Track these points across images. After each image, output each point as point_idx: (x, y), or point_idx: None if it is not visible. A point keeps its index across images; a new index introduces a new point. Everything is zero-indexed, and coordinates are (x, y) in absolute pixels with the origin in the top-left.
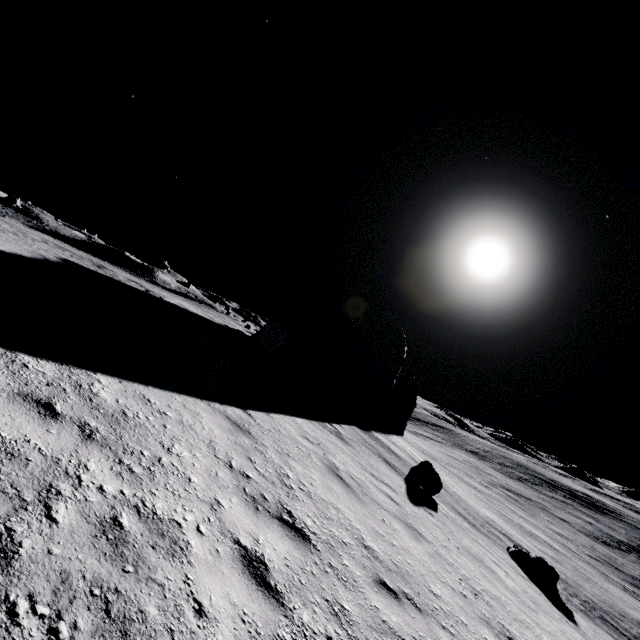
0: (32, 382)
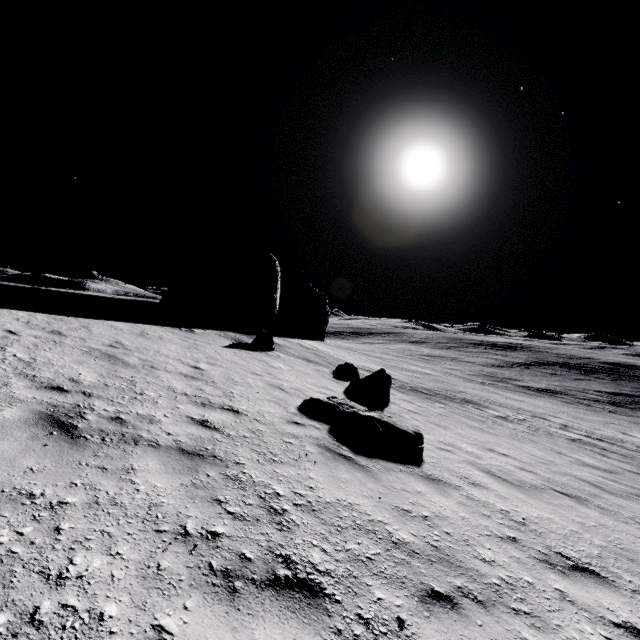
0: None
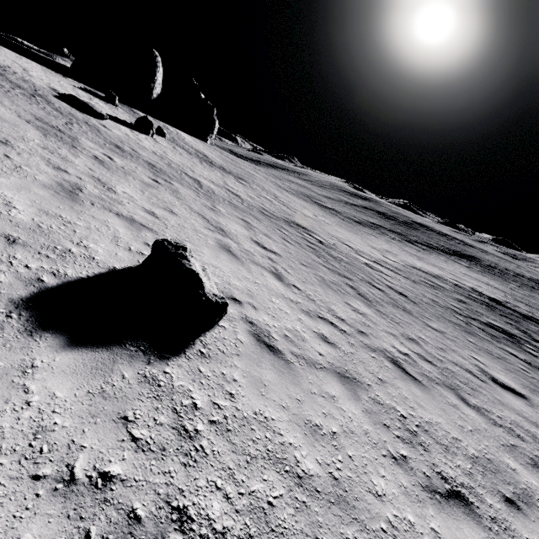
0: None
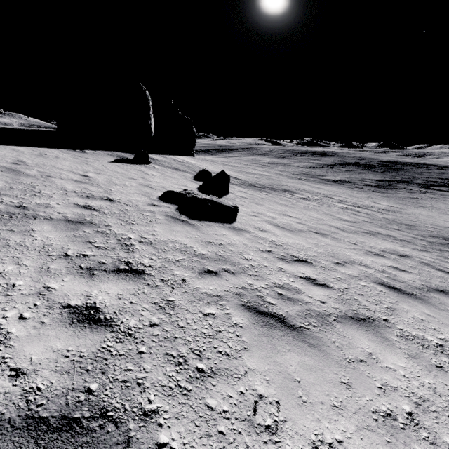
0: None
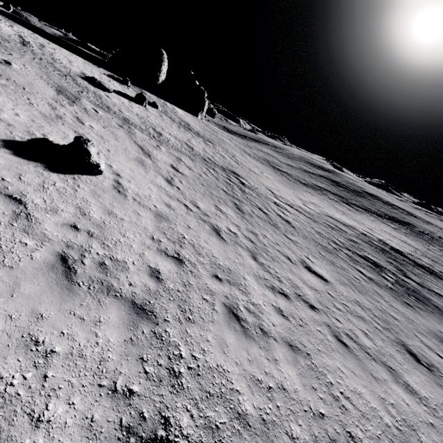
0: (0, 15)
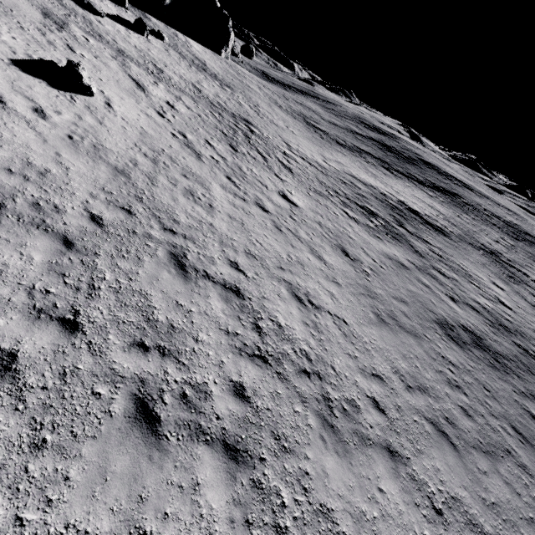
0: None
